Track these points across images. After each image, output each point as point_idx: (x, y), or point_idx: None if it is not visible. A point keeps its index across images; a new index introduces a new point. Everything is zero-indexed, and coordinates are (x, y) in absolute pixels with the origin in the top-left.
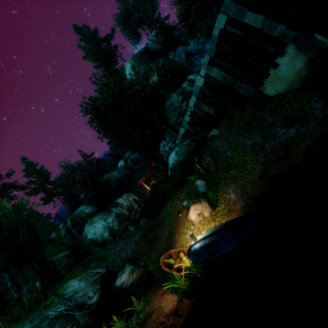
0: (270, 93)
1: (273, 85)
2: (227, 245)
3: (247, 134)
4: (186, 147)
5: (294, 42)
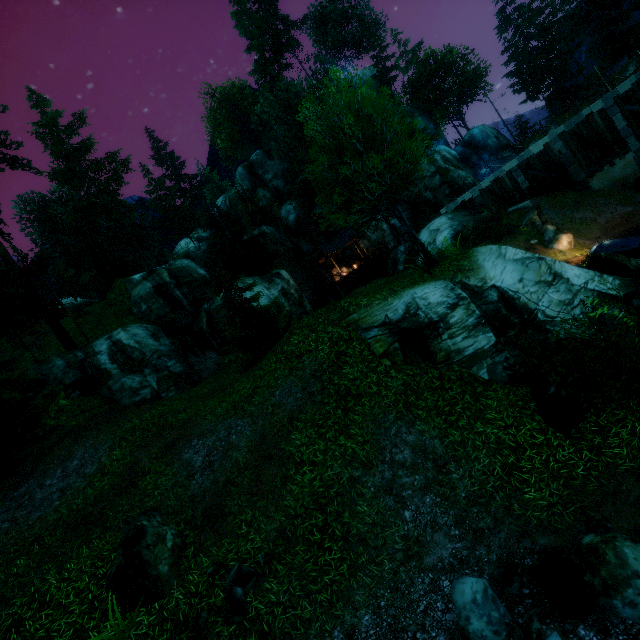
0: (594, 186)
1: (600, 180)
2: (634, 242)
3: (575, 209)
4: (468, 216)
5: (635, 153)
